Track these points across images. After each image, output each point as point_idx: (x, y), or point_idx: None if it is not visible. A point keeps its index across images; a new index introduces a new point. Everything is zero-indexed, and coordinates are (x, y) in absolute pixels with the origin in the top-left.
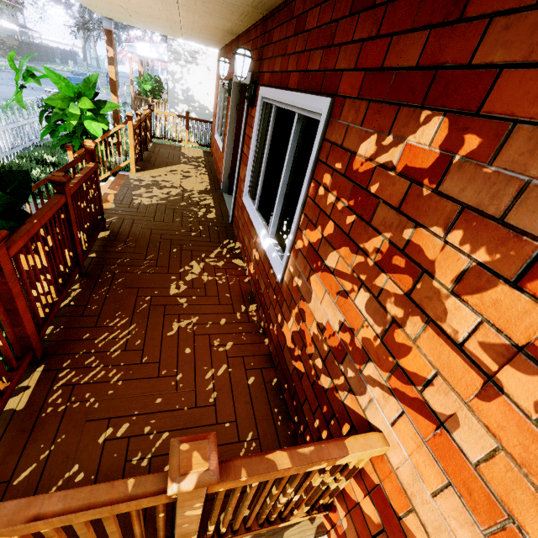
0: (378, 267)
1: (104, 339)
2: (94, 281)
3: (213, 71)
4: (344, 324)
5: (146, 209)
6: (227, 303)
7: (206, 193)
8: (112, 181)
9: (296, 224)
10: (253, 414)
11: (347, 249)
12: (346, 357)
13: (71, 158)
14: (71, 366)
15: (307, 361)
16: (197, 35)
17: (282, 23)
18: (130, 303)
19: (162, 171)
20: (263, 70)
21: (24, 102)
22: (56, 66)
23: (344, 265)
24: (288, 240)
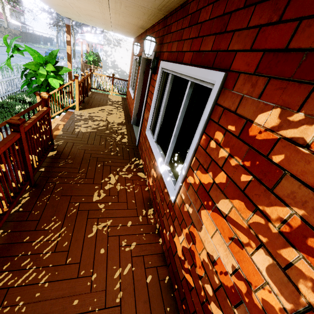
0: (285, 239)
1: (40, 241)
2: (40, 190)
3: (129, 51)
4: (238, 271)
5: (83, 135)
6: (133, 207)
7: (122, 125)
8: (63, 116)
9: (188, 163)
10: (150, 313)
11: (242, 203)
12: (241, 305)
13: (39, 100)
14: (9, 269)
15: (196, 280)
16: (121, 29)
17: (179, 19)
18: (64, 208)
19: (95, 110)
20: (163, 50)
21: (18, 65)
22: (40, 46)
23: (238, 216)
24: (181, 174)
